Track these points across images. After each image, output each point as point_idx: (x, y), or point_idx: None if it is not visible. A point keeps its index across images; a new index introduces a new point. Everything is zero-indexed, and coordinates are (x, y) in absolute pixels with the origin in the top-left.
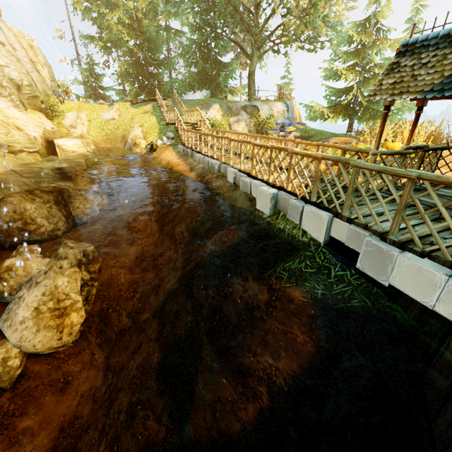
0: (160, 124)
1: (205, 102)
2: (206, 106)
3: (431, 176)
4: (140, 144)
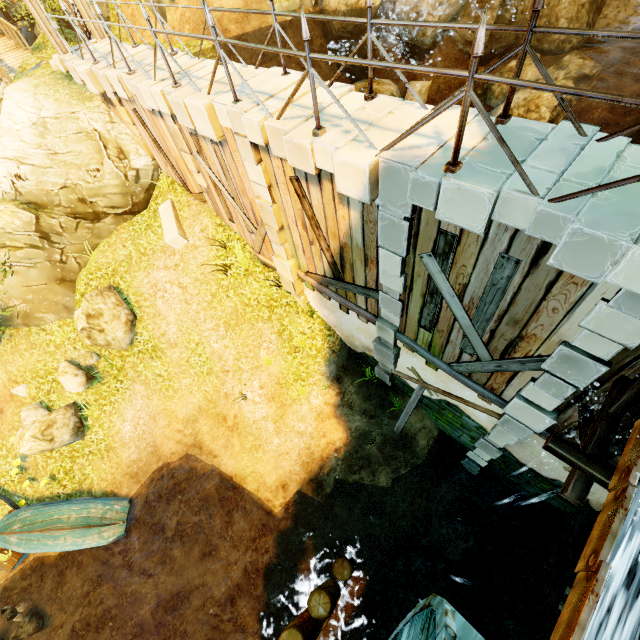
0: None
1: None
2: None
3: None
4: None
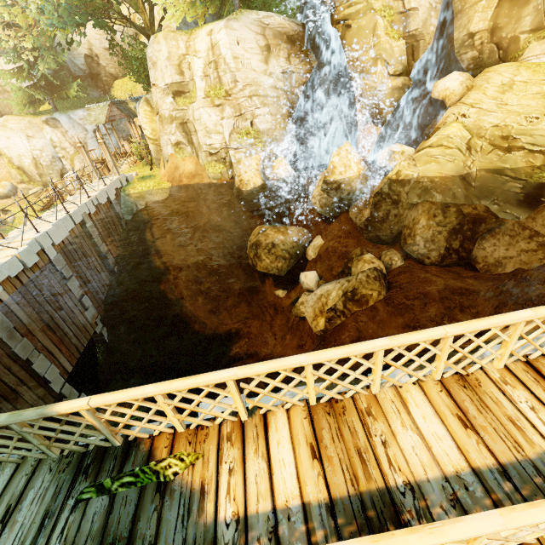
0: None
1: None
2: None
3: None
4: None
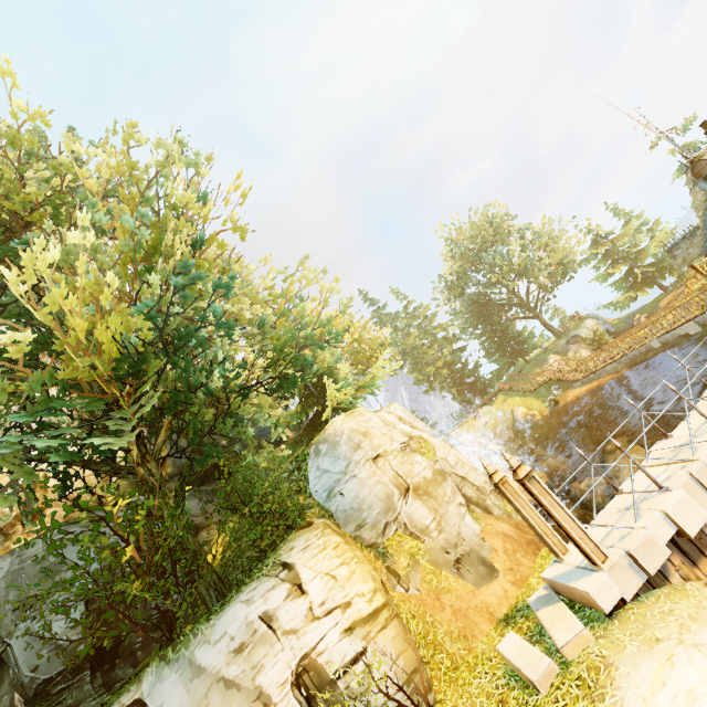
0: (528, 396)
1: (535, 362)
2: (540, 364)
3: None
4: (534, 413)
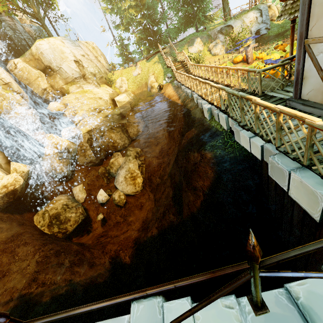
0: (164, 68)
1: (191, 38)
2: (191, 42)
3: (242, 96)
4: (155, 86)
